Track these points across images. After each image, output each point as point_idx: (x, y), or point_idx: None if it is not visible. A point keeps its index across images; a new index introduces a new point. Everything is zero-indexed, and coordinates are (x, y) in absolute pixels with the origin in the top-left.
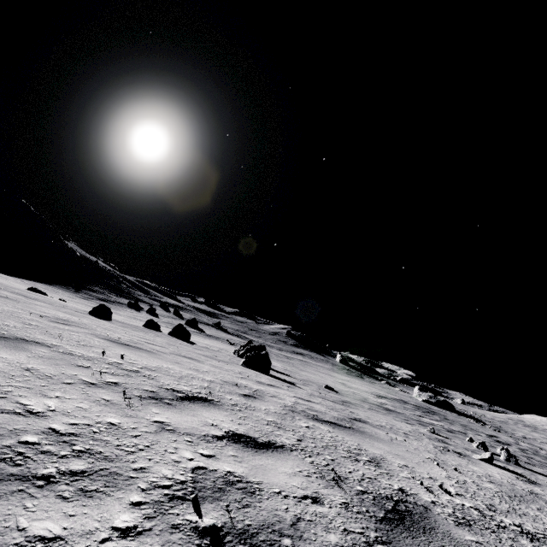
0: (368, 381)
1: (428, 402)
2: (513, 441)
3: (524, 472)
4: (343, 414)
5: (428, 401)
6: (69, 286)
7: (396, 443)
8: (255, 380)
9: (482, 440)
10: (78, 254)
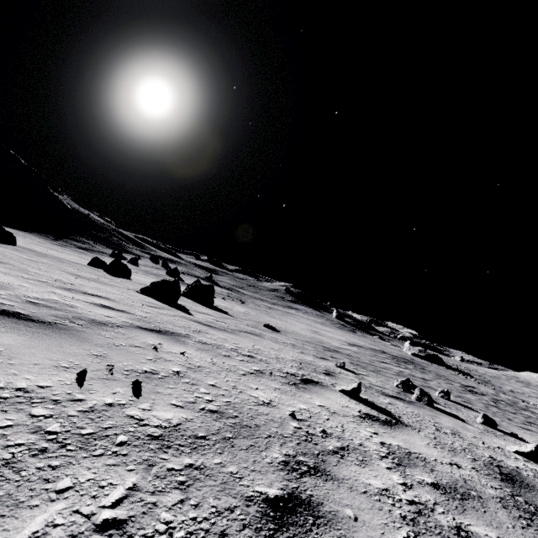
0: (359, 335)
1: (417, 355)
2: (492, 392)
3: (420, 412)
4: (149, 325)
5: (417, 354)
6: (49, 235)
7: (119, 348)
8: (69, 287)
9: (443, 387)
10: (68, 206)
